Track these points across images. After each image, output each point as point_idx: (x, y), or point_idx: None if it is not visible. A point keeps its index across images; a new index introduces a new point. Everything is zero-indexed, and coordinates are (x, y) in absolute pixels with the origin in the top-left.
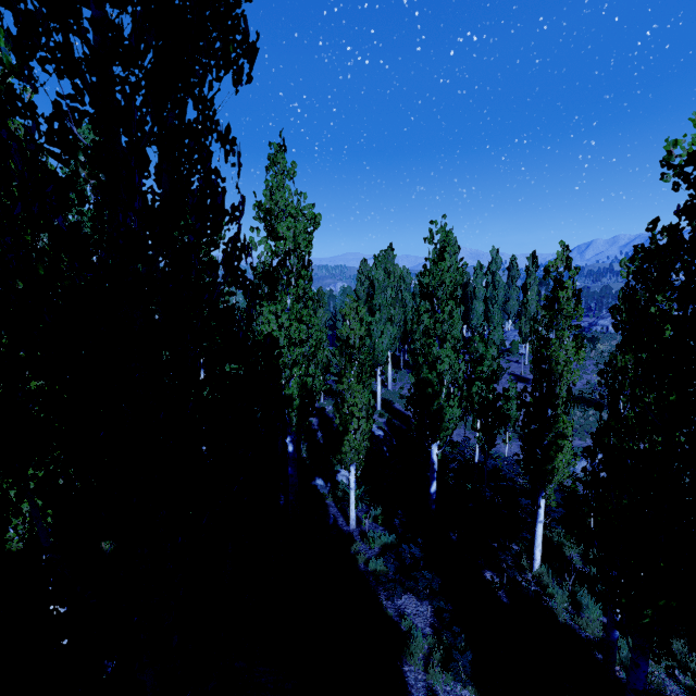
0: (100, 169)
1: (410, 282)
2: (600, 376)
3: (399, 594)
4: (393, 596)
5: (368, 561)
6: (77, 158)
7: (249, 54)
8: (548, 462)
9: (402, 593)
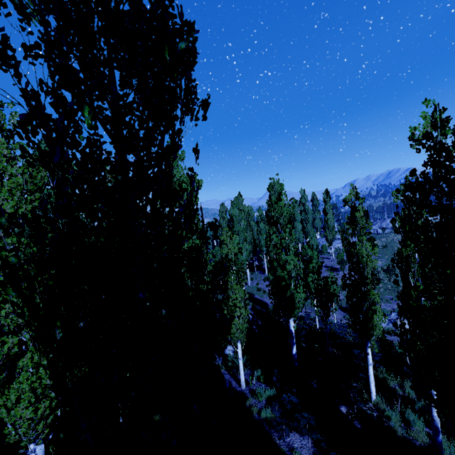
0: (118, 173)
1: (253, 214)
2: (393, 262)
3: (287, 433)
4: (282, 435)
5: (259, 411)
6: (105, 168)
7: (203, 106)
8: (369, 322)
9: (289, 432)
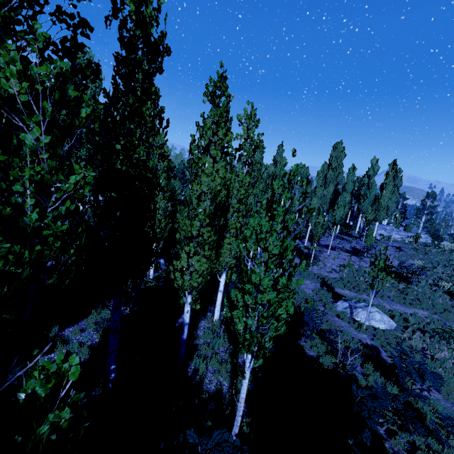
0: None
1: None
2: None
3: None
4: None
5: None
6: None
7: None
8: (219, 248)
9: None
